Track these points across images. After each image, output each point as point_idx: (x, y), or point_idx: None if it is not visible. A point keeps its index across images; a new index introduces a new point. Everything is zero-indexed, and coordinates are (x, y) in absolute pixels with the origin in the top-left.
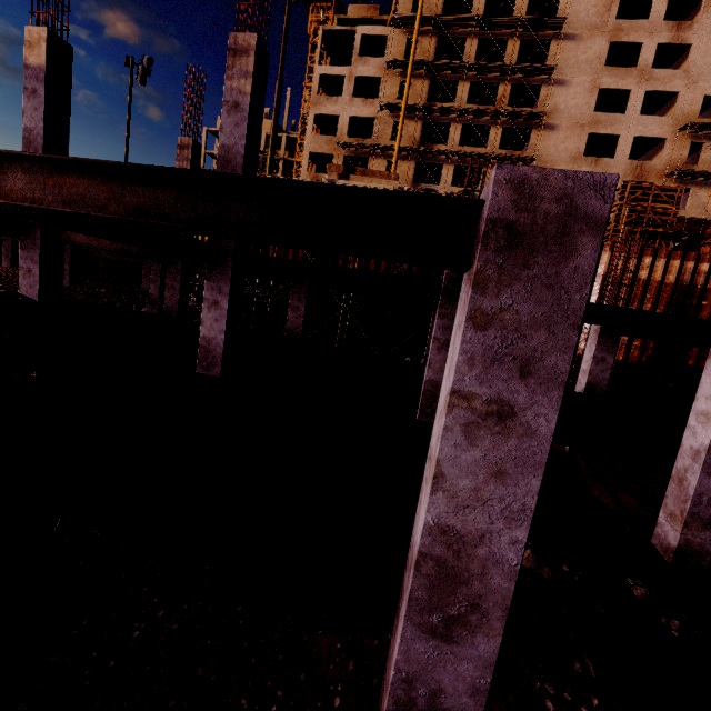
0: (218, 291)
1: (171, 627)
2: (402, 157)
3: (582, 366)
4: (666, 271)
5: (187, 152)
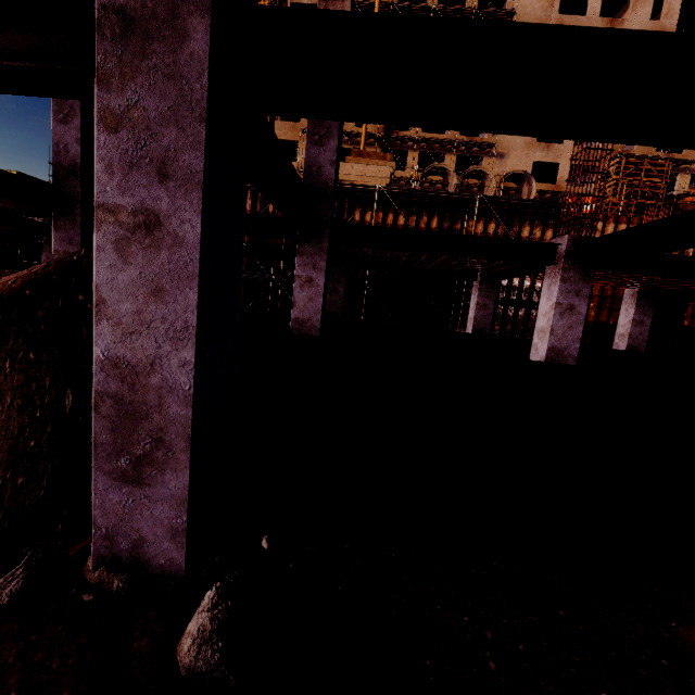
0: (312, 267)
1: (517, 648)
2: (368, 143)
3: (618, 330)
4: None
5: None
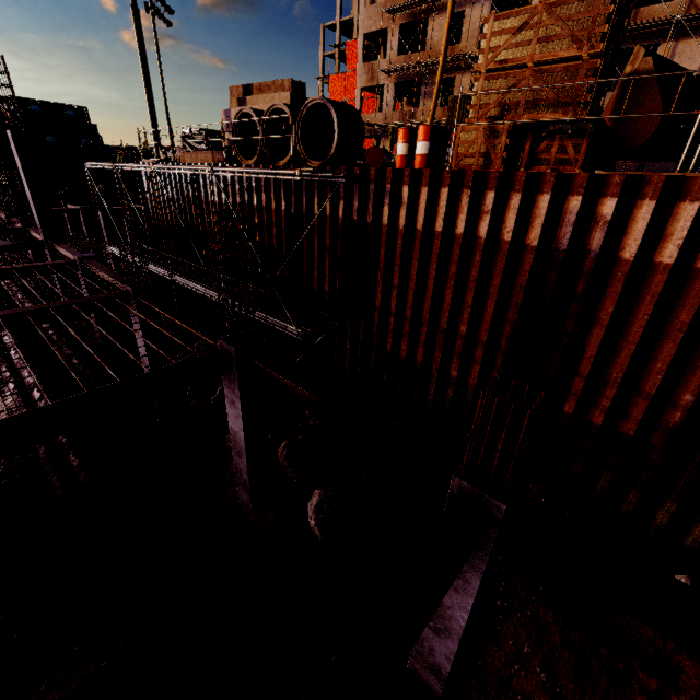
0: None
1: None
2: None
3: None
4: (528, 219)
5: (13, 145)
